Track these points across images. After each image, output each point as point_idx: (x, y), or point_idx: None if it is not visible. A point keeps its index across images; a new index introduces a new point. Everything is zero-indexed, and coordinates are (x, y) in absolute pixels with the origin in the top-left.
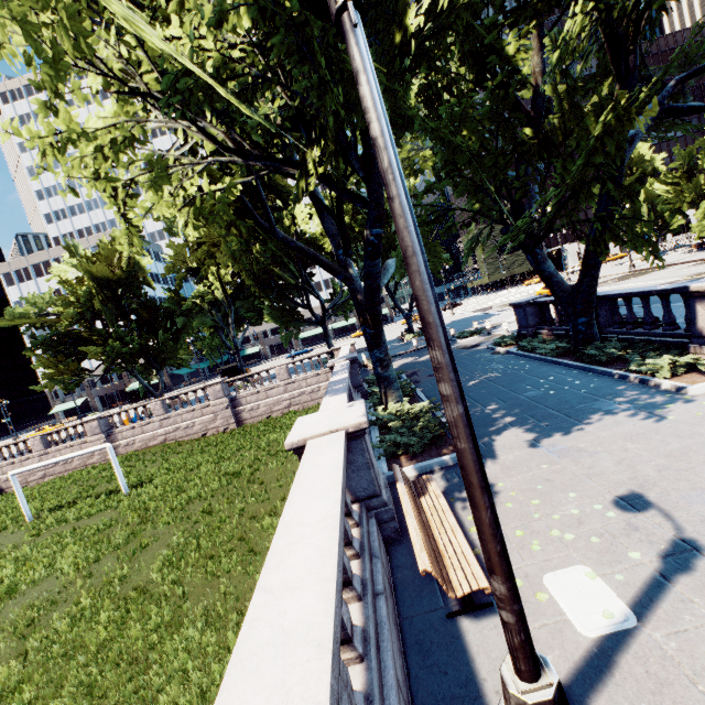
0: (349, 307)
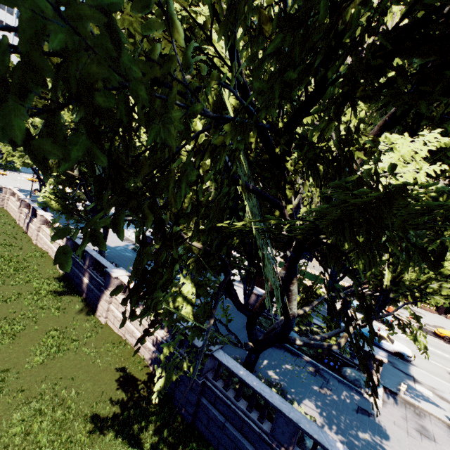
0: (11, 168)
